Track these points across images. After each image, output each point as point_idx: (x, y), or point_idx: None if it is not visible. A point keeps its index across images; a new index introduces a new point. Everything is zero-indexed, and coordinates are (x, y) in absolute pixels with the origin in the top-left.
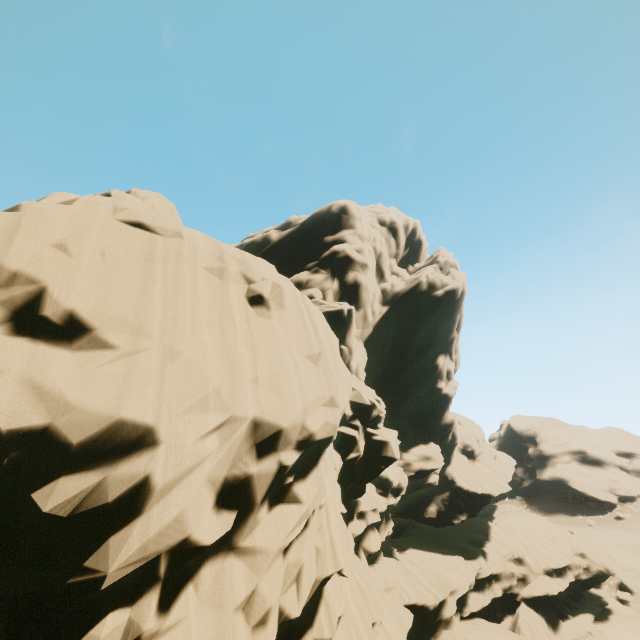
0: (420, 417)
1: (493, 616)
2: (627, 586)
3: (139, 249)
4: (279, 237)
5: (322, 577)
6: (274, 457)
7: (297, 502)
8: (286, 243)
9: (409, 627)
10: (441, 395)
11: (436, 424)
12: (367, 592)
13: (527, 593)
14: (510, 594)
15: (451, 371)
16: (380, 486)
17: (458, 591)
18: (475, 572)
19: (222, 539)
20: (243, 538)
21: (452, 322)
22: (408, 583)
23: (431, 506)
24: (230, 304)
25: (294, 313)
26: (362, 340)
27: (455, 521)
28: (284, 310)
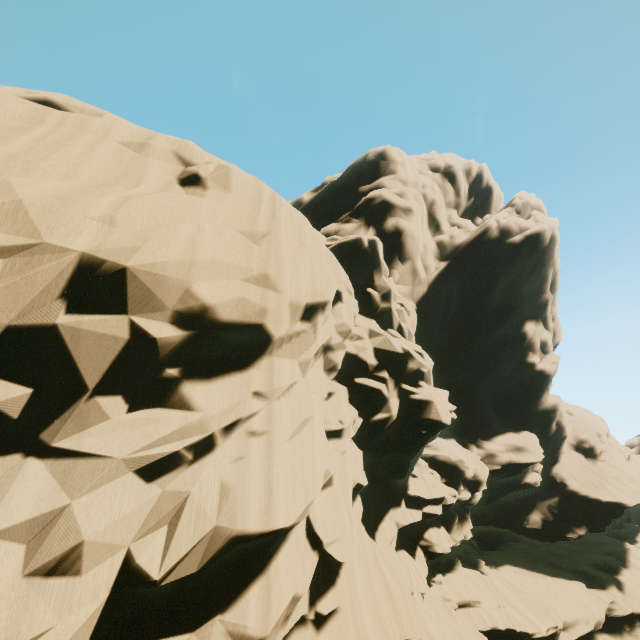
0: (507, 400)
1: None
2: None
3: (22, 110)
4: (311, 198)
5: (232, 532)
6: (116, 320)
7: (186, 409)
8: (318, 202)
9: None
10: (534, 372)
11: (531, 409)
12: (398, 595)
13: None
14: None
15: (547, 342)
16: (447, 475)
17: (577, 628)
18: (604, 606)
19: (17, 433)
20: (58, 438)
21: (542, 279)
22: (493, 603)
23: (533, 514)
24: (143, 176)
25: (245, 197)
26: (413, 300)
27: (569, 535)
28: (229, 192)
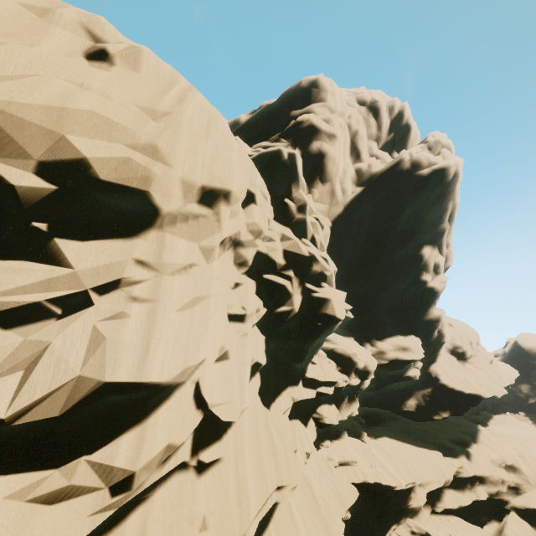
0: (400, 310)
1: (476, 518)
2: None
3: None
4: (247, 118)
5: (98, 383)
6: None
7: (55, 265)
8: (253, 122)
9: (350, 504)
10: (426, 288)
11: (419, 318)
12: (281, 452)
13: (519, 503)
14: (497, 500)
15: (439, 265)
16: (342, 364)
17: (430, 484)
18: (454, 469)
19: None
20: None
21: (442, 210)
22: (367, 464)
23: (410, 400)
24: (41, 40)
25: (155, 81)
26: (330, 218)
27: (435, 417)
28: (138, 73)
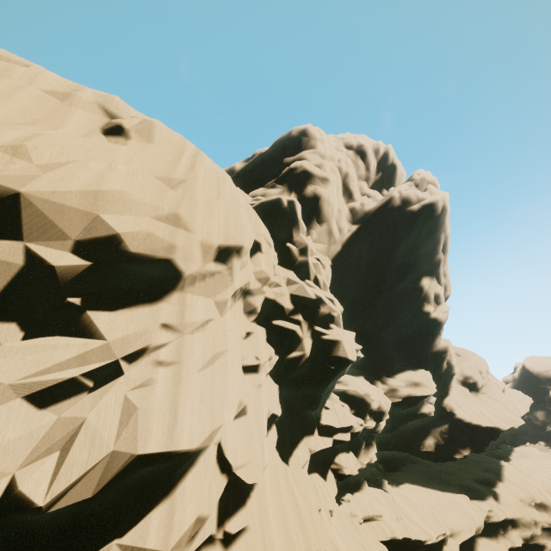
0: (407, 343)
1: None
2: None
3: None
4: (242, 166)
5: (131, 456)
6: (9, 246)
7: (88, 337)
8: (248, 170)
9: None
10: (429, 319)
11: (426, 351)
12: (306, 513)
13: None
14: (533, 545)
15: (440, 295)
16: (355, 407)
17: (461, 534)
18: (483, 514)
19: None
20: None
21: (435, 242)
22: (393, 517)
23: (428, 439)
24: (64, 122)
25: (167, 150)
26: (329, 257)
27: (456, 456)
28: (151, 144)
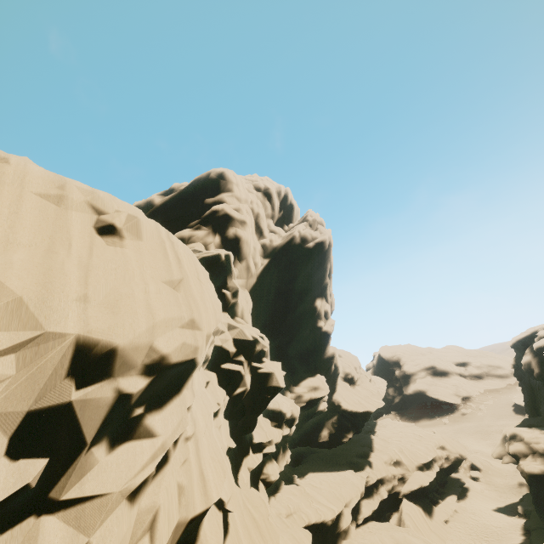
0: (306, 354)
1: (383, 517)
2: (476, 466)
3: None
4: (162, 201)
5: (188, 518)
6: (108, 384)
7: (150, 436)
8: (169, 206)
9: None
10: (322, 333)
11: (320, 358)
12: (261, 523)
13: (406, 489)
14: (394, 494)
15: (328, 312)
16: (275, 419)
17: (352, 501)
18: (364, 481)
19: (29, 499)
20: (65, 491)
21: (324, 270)
22: (307, 505)
23: (323, 431)
24: (69, 230)
25: (154, 244)
26: (247, 289)
27: (344, 440)
28: (141, 240)
